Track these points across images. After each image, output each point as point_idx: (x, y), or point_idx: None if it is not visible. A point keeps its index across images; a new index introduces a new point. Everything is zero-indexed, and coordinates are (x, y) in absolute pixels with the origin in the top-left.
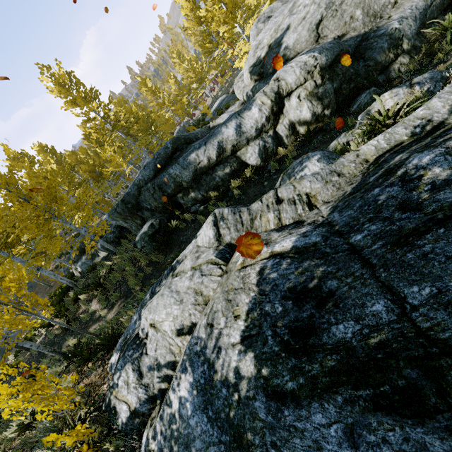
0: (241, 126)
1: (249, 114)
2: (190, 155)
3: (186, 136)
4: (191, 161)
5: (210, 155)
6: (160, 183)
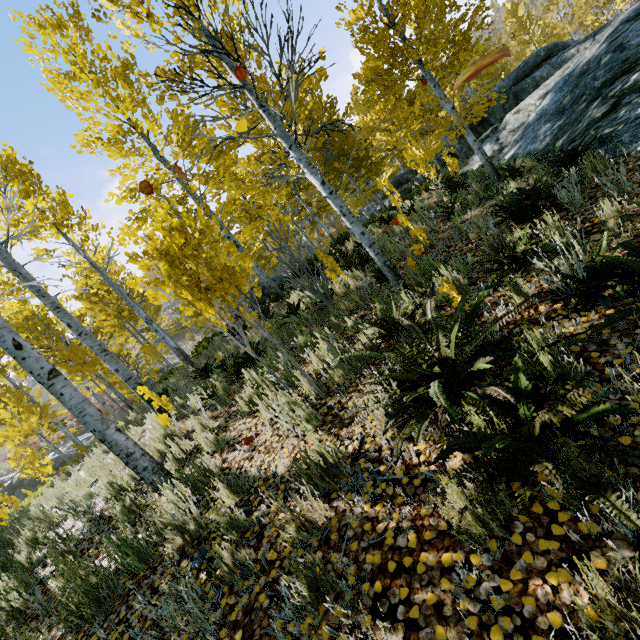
0: None
1: None
2: (568, 50)
3: (566, 43)
4: (567, 58)
5: None
6: (518, 90)
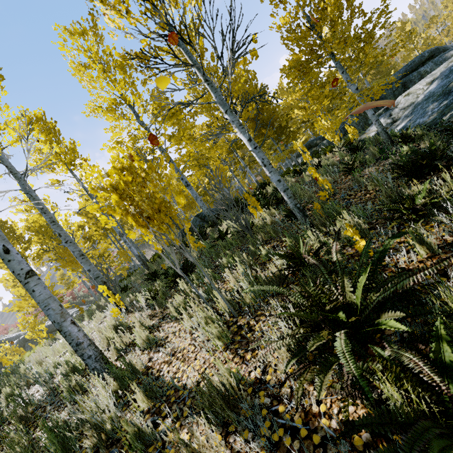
0: None
1: None
2: (448, 52)
3: (446, 47)
4: (447, 57)
5: None
6: (406, 81)
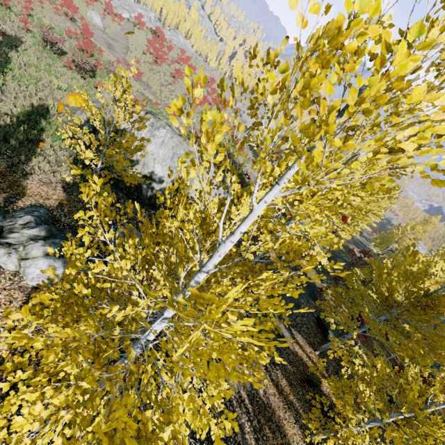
0: None
1: None
2: None
3: None
4: None
5: None
6: None
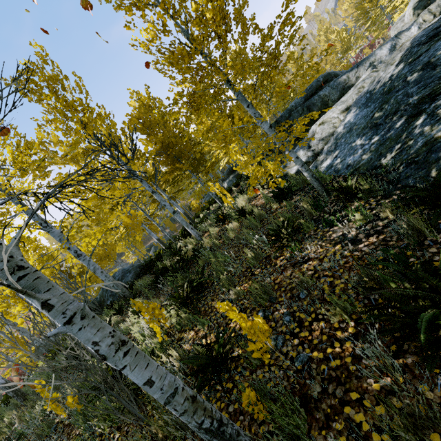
0: (396, 46)
1: (407, 33)
2: (341, 77)
3: (336, 72)
4: (341, 82)
5: (359, 75)
6: (309, 104)
